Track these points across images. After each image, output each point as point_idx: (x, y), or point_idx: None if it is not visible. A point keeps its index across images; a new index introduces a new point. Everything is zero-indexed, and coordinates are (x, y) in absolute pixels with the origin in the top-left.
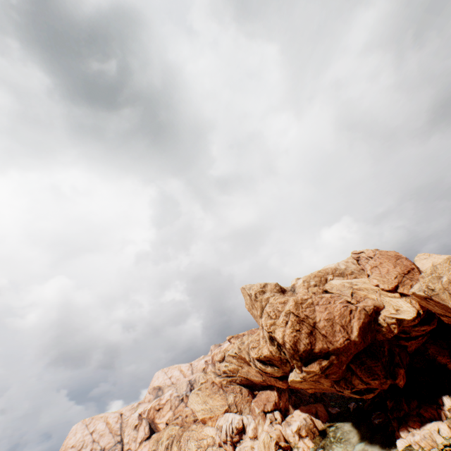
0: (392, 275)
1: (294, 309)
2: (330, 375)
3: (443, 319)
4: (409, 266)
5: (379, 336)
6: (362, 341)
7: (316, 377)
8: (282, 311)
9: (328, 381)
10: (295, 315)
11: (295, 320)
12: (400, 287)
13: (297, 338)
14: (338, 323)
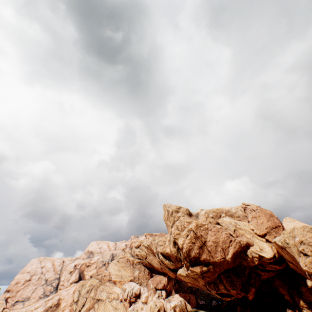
0: (264, 226)
1: (195, 228)
2: (206, 278)
3: (289, 264)
4: (277, 224)
5: (244, 262)
6: (232, 262)
7: (196, 276)
8: (187, 227)
9: (203, 281)
10: (194, 232)
11: (193, 236)
12: (267, 235)
13: (191, 247)
14: (220, 246)
